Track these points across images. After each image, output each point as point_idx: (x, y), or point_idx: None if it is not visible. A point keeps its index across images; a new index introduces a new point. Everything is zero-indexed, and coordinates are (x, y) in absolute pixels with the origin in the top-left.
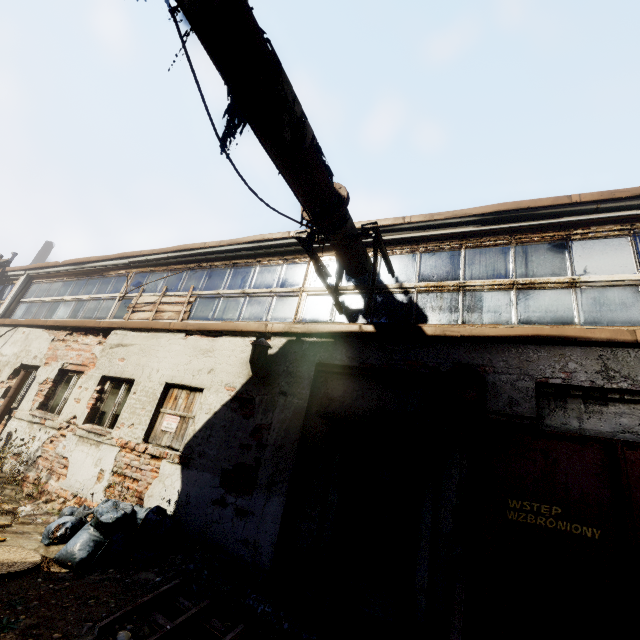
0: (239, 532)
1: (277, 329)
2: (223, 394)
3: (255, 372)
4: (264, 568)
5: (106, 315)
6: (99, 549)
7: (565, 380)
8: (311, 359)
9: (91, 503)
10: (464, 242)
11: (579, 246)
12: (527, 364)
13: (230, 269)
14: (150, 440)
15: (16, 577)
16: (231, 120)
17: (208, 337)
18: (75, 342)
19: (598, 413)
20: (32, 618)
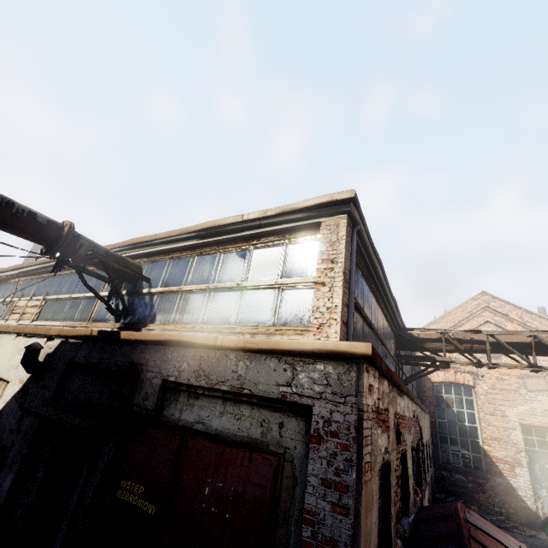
0: None
1: (54, 332)
2: (16, 386)
3: (25, 370)
4: None
5: None
6: None
7: (177, 378)
8: (66, 357)
9: None
10: (193, 252)
11: (252, 255)
12: (164, 364)
13: (70, 277)
14: None
15: None
16: None
17: (27, 338)
18: None
19: (192, 405)
20: None
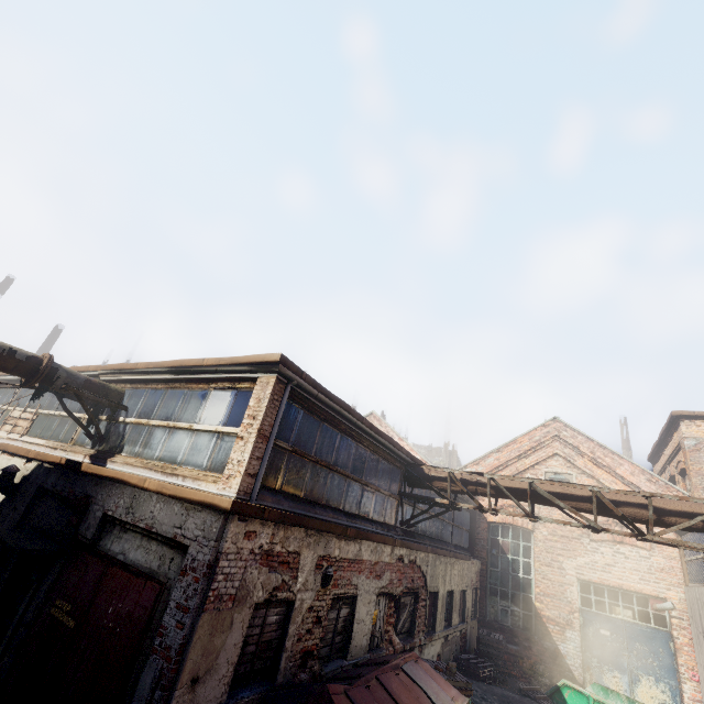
0: None
1: (32, 455)
2: None
3: (0, 491)
4: None
5: None
6: None
7: (113, 513)
8: (38, 482)
9: None
10: (166, 386)
11: (208, 398)
12: (108, 498)
13: None
14: None
15: None
16: None
17: (10, 456)
18: None
19: (121, 538)
20: None
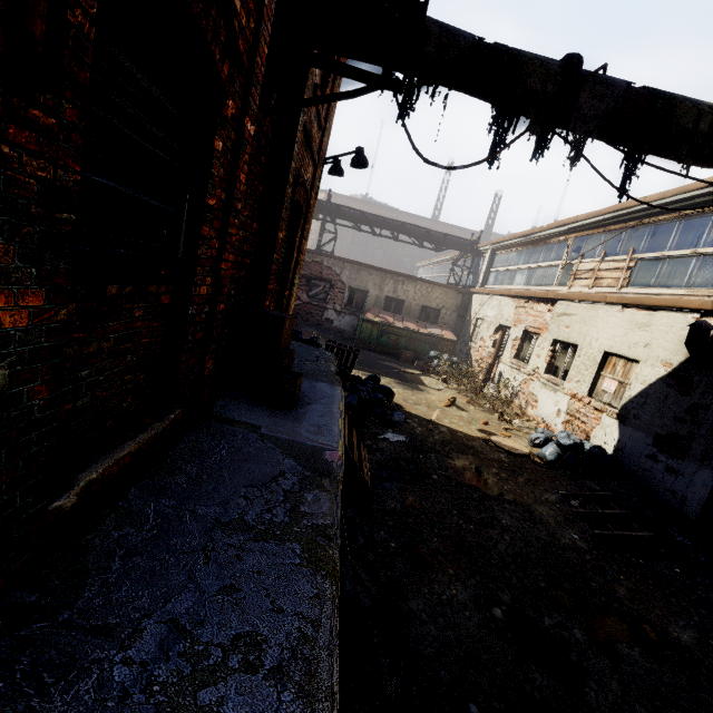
0: (668, 484)
1: None
2: (658, 369)
3: (691, 354)
4: (689, 517)
5: (552, 282)
6: (560, 458)
7: None
8: None
9: (554, 429)
10: None
11: None
12: None
13: (678, 223)
14: (593, 395)
15: (519, 456)
16: (629, 164)
17: (645, 311)
18: (531, 309)
19: None
20: (529, 476)
